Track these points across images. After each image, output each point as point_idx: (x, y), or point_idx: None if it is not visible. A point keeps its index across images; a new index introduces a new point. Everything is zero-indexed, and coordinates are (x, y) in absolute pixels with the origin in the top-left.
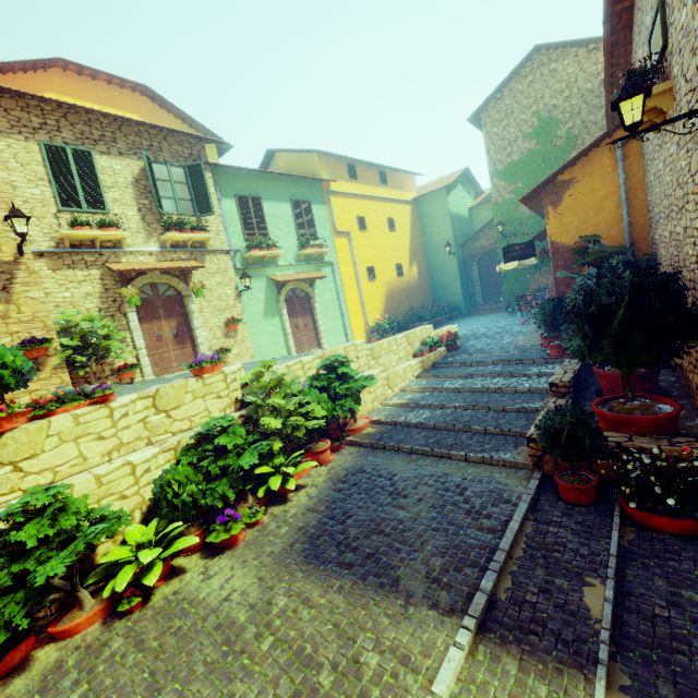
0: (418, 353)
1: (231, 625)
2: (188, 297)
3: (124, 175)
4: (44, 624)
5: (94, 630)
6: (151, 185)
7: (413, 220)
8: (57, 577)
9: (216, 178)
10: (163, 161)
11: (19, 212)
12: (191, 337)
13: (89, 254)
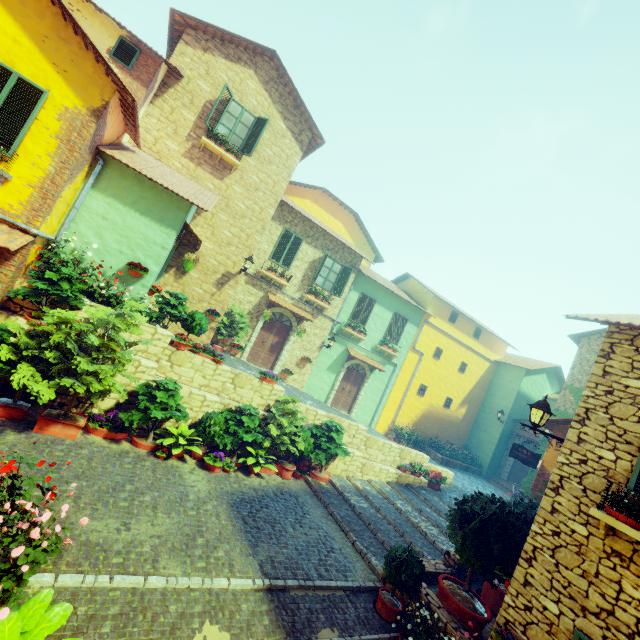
0: (402, 468)
1: (186, 495)
2: (293, 331)
3: (310, 256)
4: (133, 433)
5: (144, 452)
6: (317, 268)
7: (486, 375)
8: (153, 419)
9: (357, 278)
10: (333, 258)
11: (252, 259)
12: (279, 352)
13: (266, 284)
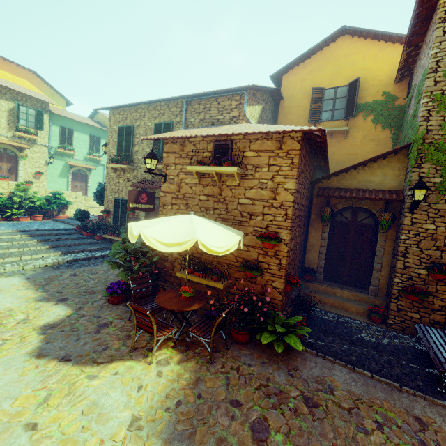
0: None
1: None
2: (19, 157)
3: (6, 107)
4: None
5: None
6: (15, 114)
7: None
8: None
9: (53, 117)
10: (26, 106)
11: None
12: (16, 173)
13: None
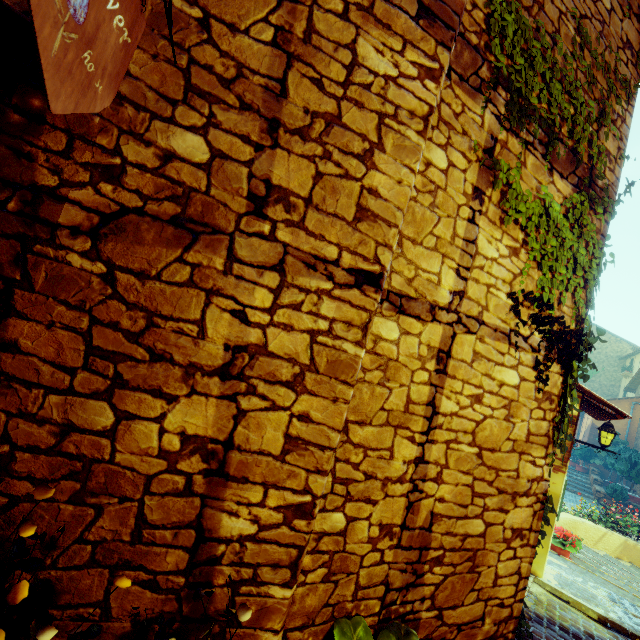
0: None
1: None
2: None
3: None
4: None
5: None
6: None
7: None
8: None
9: None
10: None
11: None
12: None
13: None
